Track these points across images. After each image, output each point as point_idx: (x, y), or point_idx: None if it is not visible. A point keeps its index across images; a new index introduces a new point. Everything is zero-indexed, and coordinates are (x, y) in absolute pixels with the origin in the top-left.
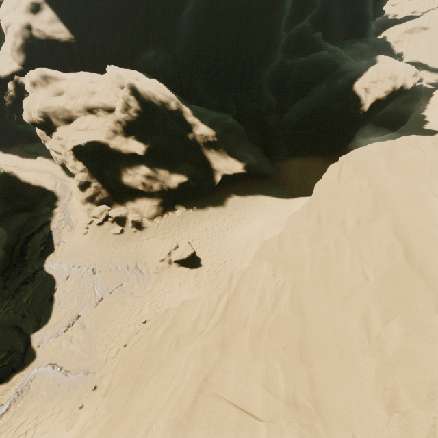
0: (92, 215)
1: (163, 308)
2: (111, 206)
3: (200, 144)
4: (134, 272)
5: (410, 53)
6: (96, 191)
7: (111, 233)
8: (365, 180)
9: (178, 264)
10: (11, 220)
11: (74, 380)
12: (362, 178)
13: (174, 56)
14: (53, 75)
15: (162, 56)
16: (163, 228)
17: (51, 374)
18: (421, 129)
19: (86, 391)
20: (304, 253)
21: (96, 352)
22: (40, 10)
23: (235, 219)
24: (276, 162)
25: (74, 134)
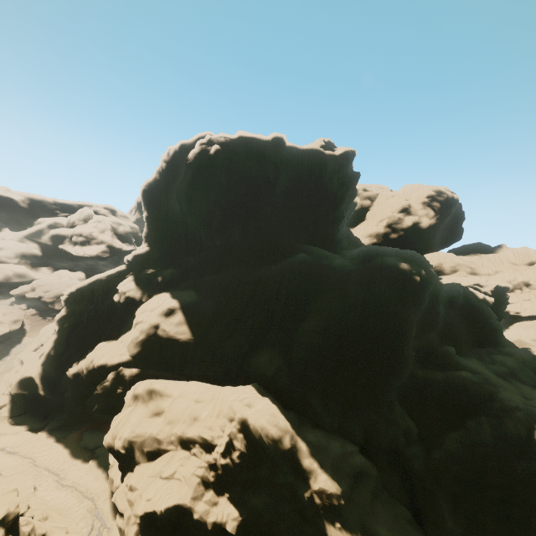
0: None
1: None
2: None
3: (320, 510)
4: None
5: None
6: None
7: None
8: None
9: None
10: None
11: None
12: None
13: (289, 361)
14: (160, 390)
15: (276, 361)
16: None
17: None
18: None
19: None
20: None
21: None
22: (172, 314)
23: None
24: None
25: (154, 485)
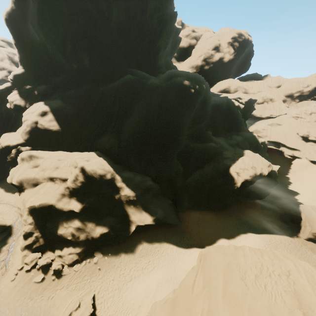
0: (25, 262)
1: None
2: (44, 252)
3: (124, 202)
4: None
5: (273, 136)
6: (35, 240)
7: (34, 281)
8: (206, 303)
9: None
10: None
11: None
12: (205, 300)
13: (119, 140)
14: (36, 155)
15: (111, 140)
16: (78, 276)
17: None
18: (287, 189)
19: None
20: None
21: None
22: (46, 115)
23: (139, 268)
24: (181, 212)
25: (34, 196)
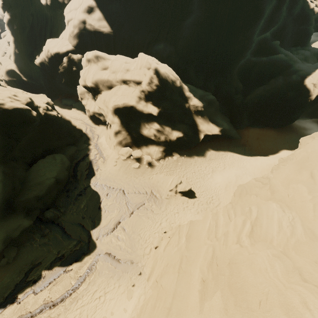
0: (120, 153)
1: (176, 224)
2: (132, 148)
3: (192, 112)
4: (151, 196)
5: None
6: (123, 137)
7: (133, 167)
8: None
9: (181, 194)
10: (65, 150)
11: (124, 266)
12: None
13: (176, 49)
14: (102, 56)
15: (168, 48)
16: (165, 167)
17: (109, 259)
18: None
19: (134, 274)
20: (305, 198)
21: (135, 248)
22: (92, 11)
23: (213, 166)
24: (239, 129)
25: (114, 97)
